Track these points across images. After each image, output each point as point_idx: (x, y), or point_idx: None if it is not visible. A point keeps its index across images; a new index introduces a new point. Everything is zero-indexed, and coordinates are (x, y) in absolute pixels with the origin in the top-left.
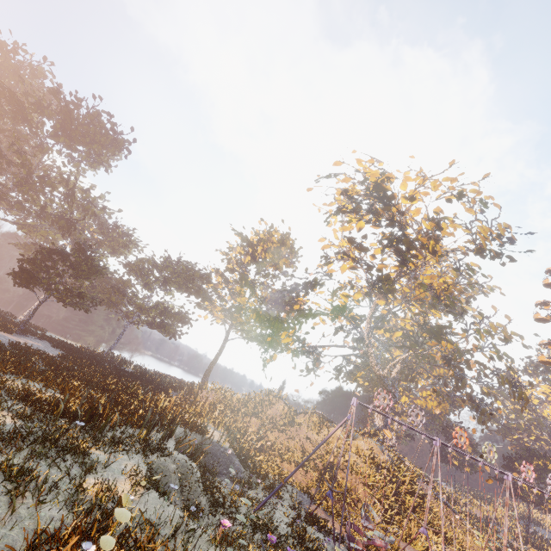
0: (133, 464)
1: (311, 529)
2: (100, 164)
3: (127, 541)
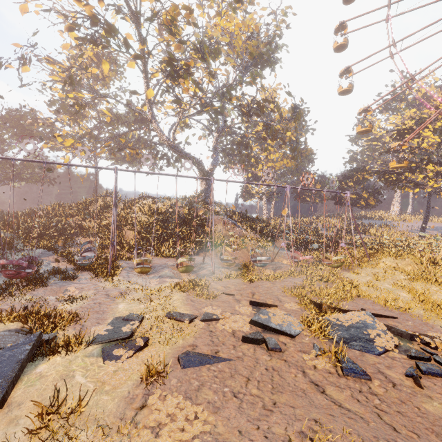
0: None
1: None
2: None
3: None
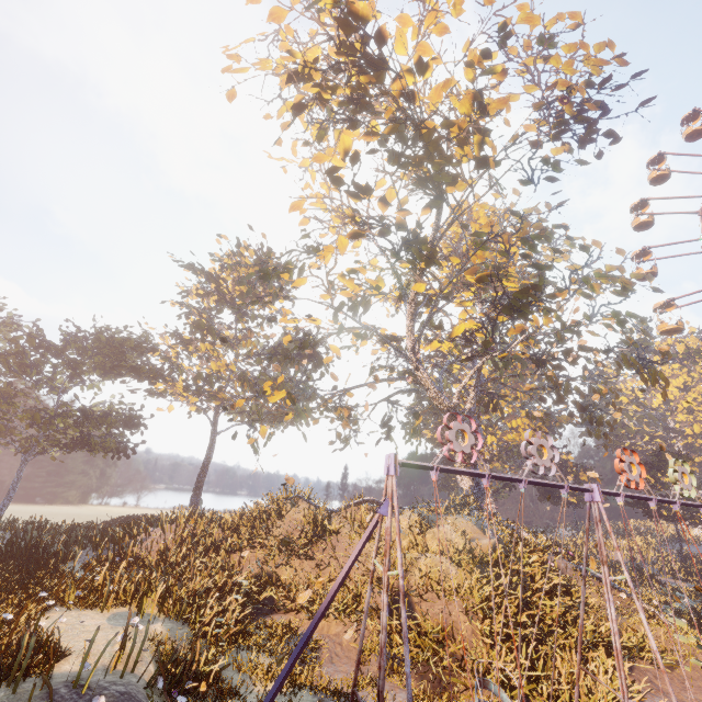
0: None
1: None
2: None
3: None
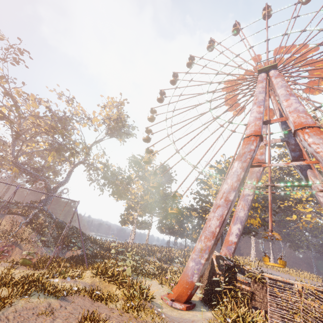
0: None
1: None
2: None
3: None
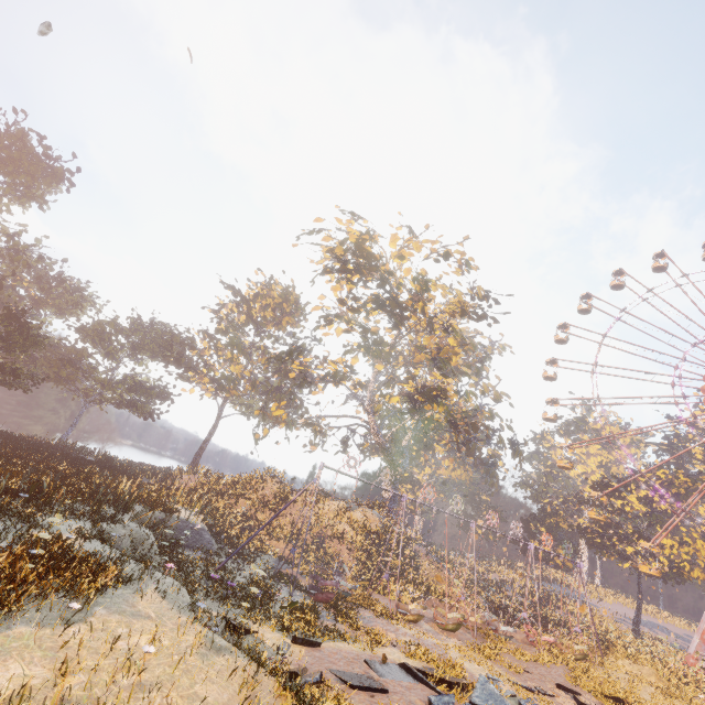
0: (80, 527)
1: (274, 582)
2: (31, 200)
3: (66, 556)
